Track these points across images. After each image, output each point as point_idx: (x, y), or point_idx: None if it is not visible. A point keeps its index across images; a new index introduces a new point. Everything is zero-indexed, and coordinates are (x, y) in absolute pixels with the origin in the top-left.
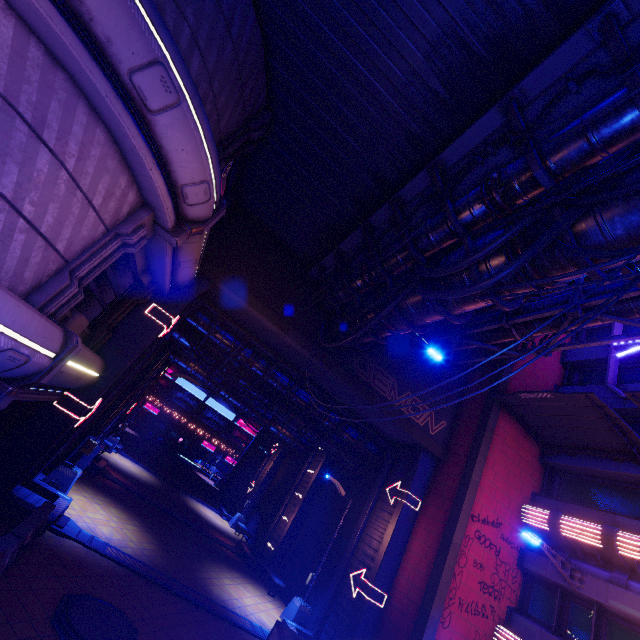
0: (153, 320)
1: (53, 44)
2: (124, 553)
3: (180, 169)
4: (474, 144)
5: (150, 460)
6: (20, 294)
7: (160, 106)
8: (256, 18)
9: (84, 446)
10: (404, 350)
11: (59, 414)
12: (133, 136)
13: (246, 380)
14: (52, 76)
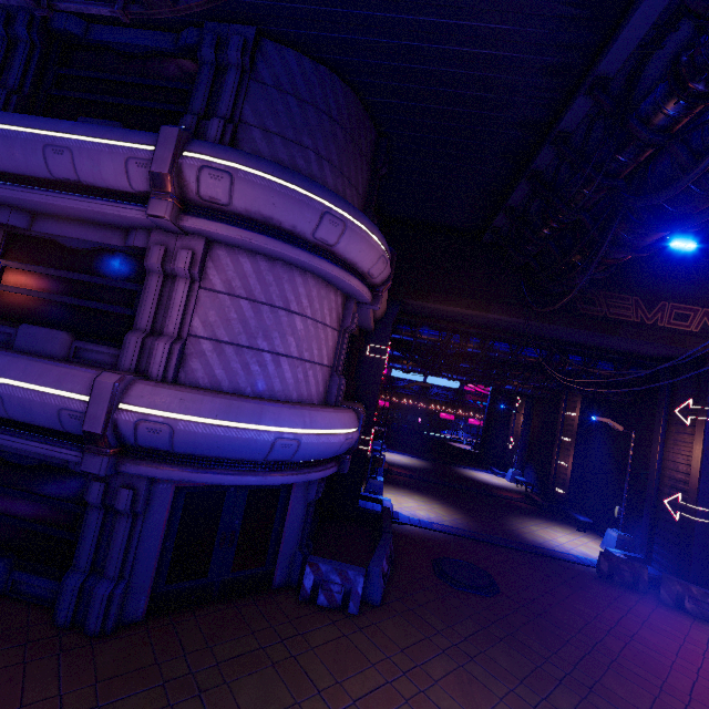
0: (375, 357)
1: (270, 254)
2: (445, 526)
3: (363, 263)
4: (638, 39)
5: (409, 448)
6: (322, 402)
7: (336, 239)
8: (341, 81)
9: (376, 462)
10: (635, 257)
11: (356, 450)
12: (332, 271)
13: (466, 362)
14: (276, 270)
